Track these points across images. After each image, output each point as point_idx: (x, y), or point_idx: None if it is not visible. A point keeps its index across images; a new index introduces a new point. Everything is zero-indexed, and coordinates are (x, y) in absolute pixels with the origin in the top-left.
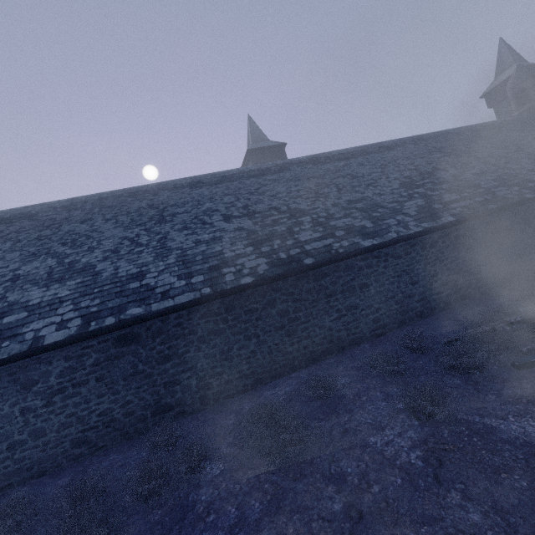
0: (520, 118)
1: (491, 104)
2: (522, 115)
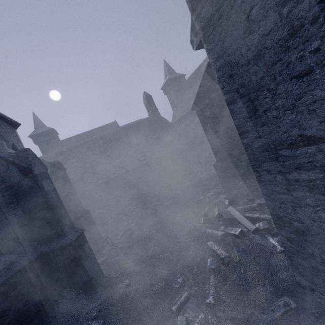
0: (143, 120)
1: (165, 93)
2: (146, 117)
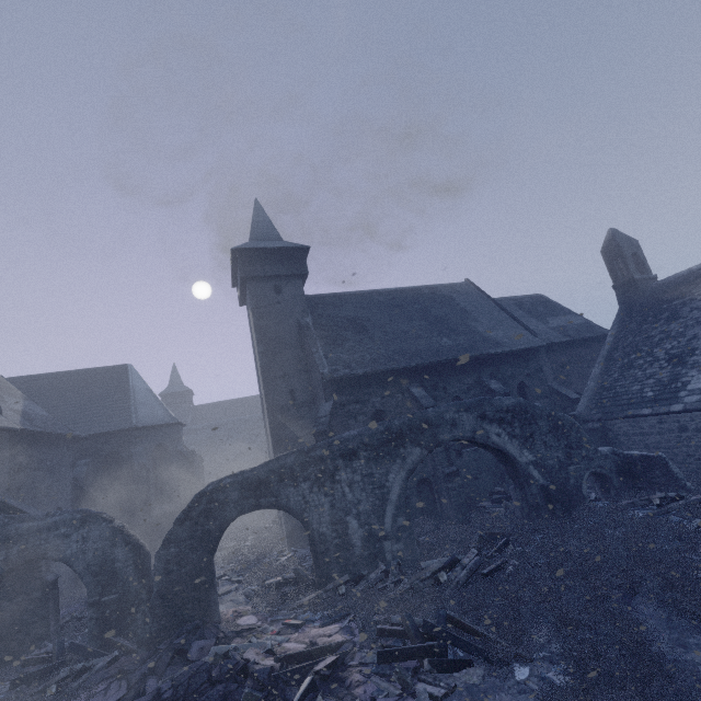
0: None
1: None
2: None
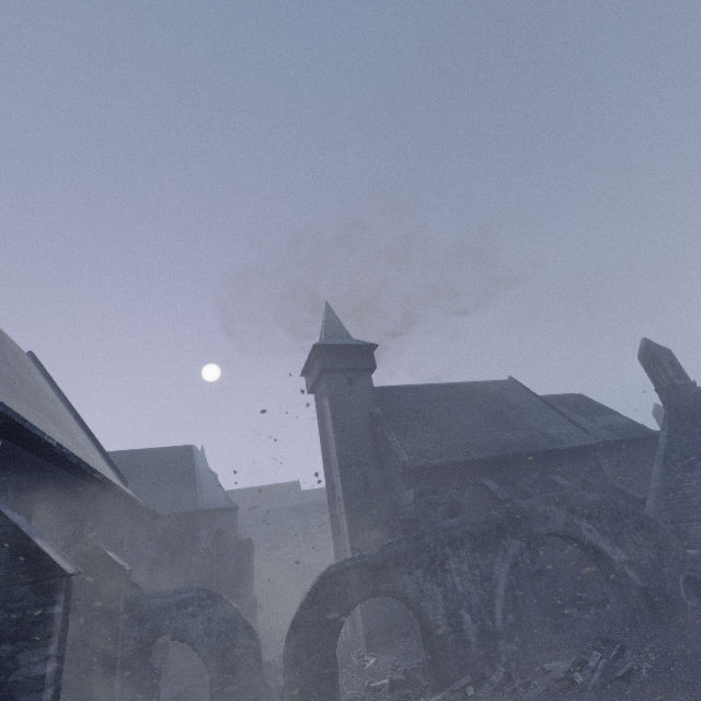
0: None
1: None
2: None
